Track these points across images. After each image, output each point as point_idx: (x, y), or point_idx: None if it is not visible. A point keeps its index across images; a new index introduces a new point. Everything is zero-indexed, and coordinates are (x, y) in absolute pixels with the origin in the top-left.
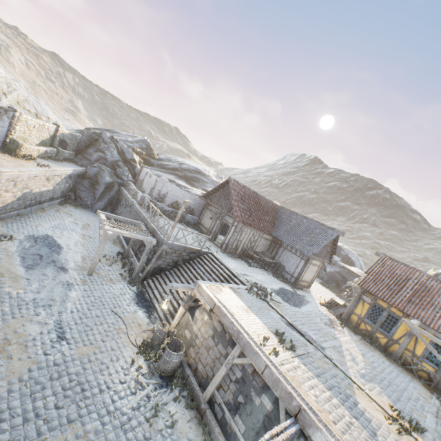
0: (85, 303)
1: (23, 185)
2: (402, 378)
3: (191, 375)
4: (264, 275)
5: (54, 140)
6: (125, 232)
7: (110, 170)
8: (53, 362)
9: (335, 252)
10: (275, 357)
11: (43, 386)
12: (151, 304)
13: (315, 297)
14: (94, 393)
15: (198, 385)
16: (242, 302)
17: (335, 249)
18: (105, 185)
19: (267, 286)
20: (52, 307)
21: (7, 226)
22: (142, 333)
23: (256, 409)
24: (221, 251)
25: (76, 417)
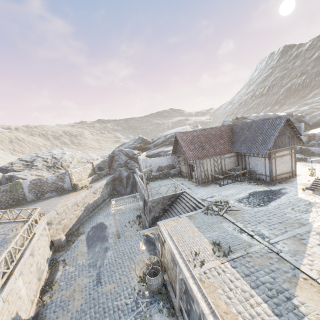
0: (113, 257)
1: (82, 203)
2: None
3: (171, 291)
4: (234, 188)
5: (94, 170)
6: (121, 207)
7: (125, 168)
8: (92, 298)
9: (299, 133)
10: (200, 268)
11: (86, 313)
12: (154, 244)
13: (301, 183)
14: (110, 313)
15: (175, 298)
16: (193, 225)
17: (297, 130)
18: (125, 178)
19: (231, 199)
20: (96, 265)
21: (83, 226)
22: (145, 266)
23: (195, 314)
24: (195, 185)
25: None
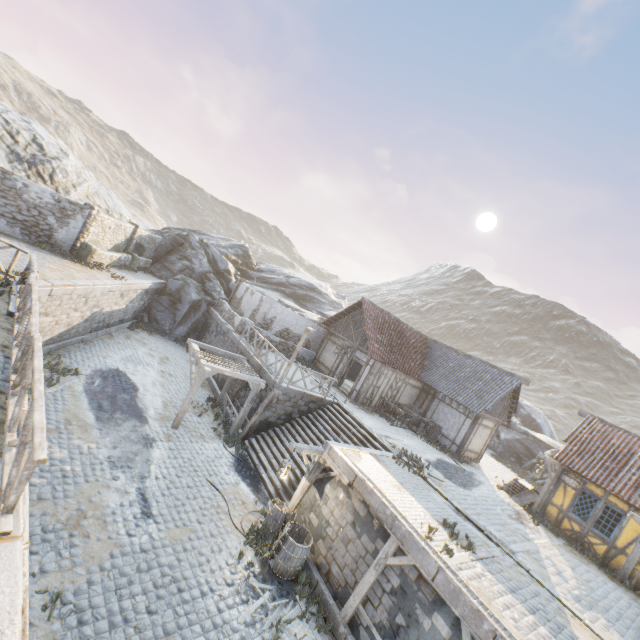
0: (172, 467)
1: (94, 302)
2: (638, 610)
3: (322, 582)
4: (413, 440)
5: (129, 244)
6: (226, 369)
7: (197, 284)
8: (139, 546)
9: (515, 409)
10: (449, 558)
11: (130, 580)
12: (257, 474)
13: (489, 476)
14: (194, 595)
15: (333, 597)
16: (391, 475)
17: (516, 404)
18: (189, 304)
19: (419, 456)
20: (131, 470)
21: (70, 356)
22: (249, 514)
23: (425, 636)
24: (350, 401)
25: (175, 628)
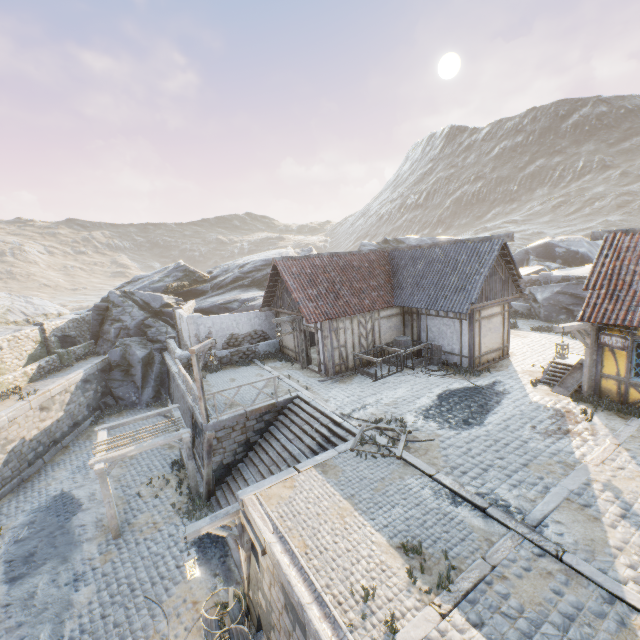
0: (98, 606)
1: None
2: None
3: None
4: (405, 385)
5: (48, 345)
6: (128, 450)
7: (139, 339)
8: None
9: (518, 274)
10: None
11: None
12: (224, 541)
13: (522, 370)
14: None
15: None
16: (338, 491)
17: (515, 268)
18: (140, 364)
19: (407, 411)
20: None
21: (0, 512)
22: (200, 620)
23: None
24: (319, 379)
25: None
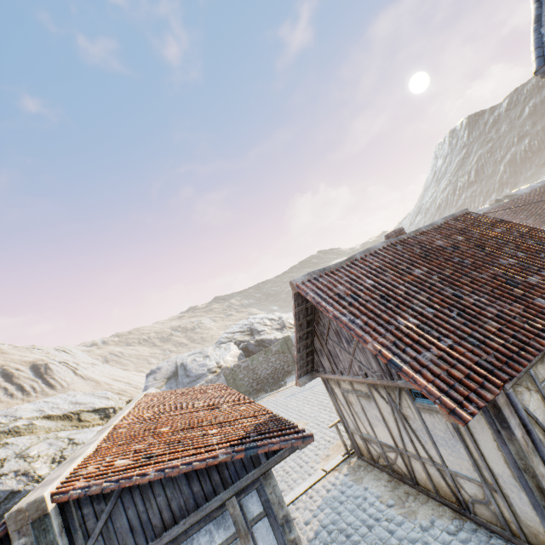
0: None
1: None
2: None
3: None
4: None
5: None
6: None
7: None
8: None
9: None
10: None
11: None
12: None
13: None
14: None
15: None
16: None
17: None
18: None
19: None
20: None
21: None
22: None
23: None
24: None
25: None
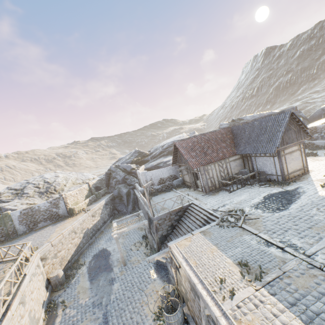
0: (121, 290)
1: (80, 229)
2: None
3: None
4: (246, 193)
5: (91, 191)
6: (124, 229)
7: (124, 185)
8: None
9: (305, 127)
10: (231, 301)
11: None
12: (166, 268)
13: (316, 179)
14: None
15: None
16: (210, 242)
17: (302, 124)
18: (125, 195)
19: (246, 206)
20: (102, 304)
21: (84, 256)
22: (159, 298)
23: None
24: (202, 194)
25: None
